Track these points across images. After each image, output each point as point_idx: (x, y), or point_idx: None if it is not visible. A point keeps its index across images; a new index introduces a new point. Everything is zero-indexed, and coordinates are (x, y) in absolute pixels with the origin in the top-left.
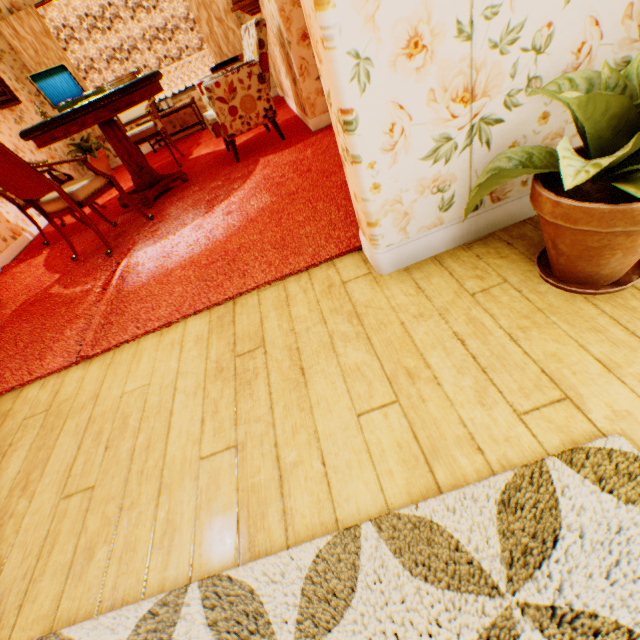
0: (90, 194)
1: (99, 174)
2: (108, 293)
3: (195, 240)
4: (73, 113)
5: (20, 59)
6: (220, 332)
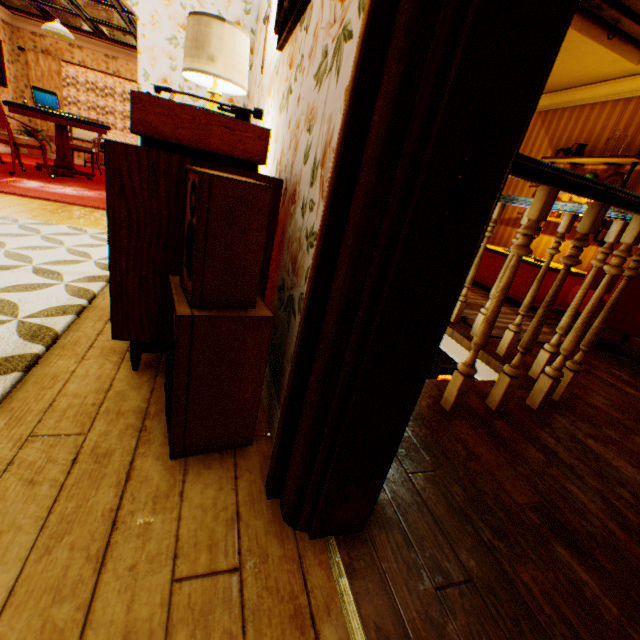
0: (26, 144)
1: (39, 140)
2: (2, 180)
3: (72, 192)
4: (47, 112)
5: (28, 71)
6: (55, 206)
